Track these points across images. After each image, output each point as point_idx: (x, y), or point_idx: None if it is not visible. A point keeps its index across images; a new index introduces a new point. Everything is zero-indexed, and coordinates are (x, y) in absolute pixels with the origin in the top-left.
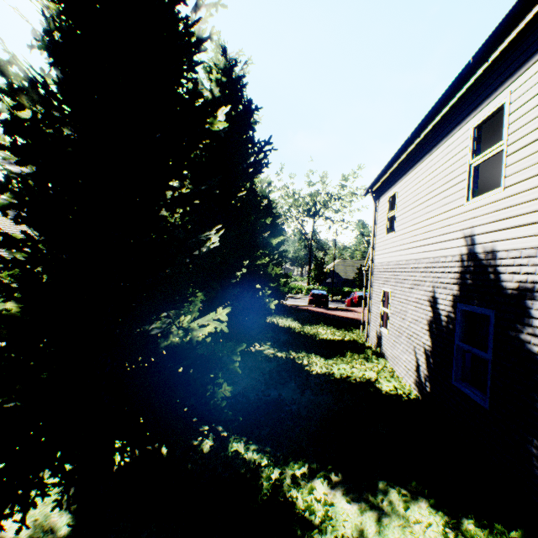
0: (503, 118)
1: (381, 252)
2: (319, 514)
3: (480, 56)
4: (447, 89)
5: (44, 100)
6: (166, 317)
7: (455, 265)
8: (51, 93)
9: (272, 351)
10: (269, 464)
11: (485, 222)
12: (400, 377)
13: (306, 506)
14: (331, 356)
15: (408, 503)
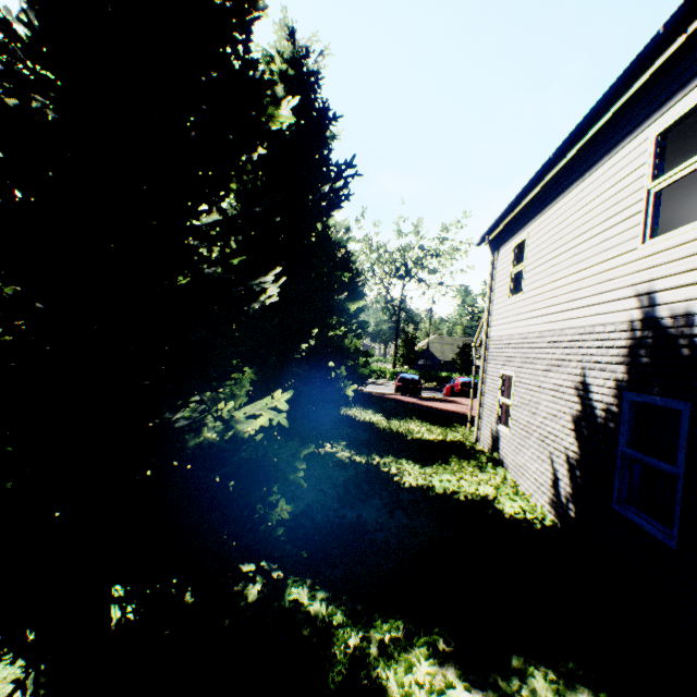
0: (690, 128)
1: (500, 322)
2: None
3: (677, 22)
4: (618, 79)
5: (1, 48)
6: (198, 402)
7: (620, 336)
8: (11, 33)
9: (348, 454)
10: (345, 623)
11: (674, 271)
12: (527, 493)
13: (402, 694)
14: (429, 463)
15: (560, 694)
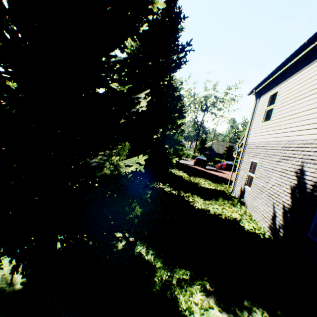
0: None
1: (254, 135)
2: (196, 316)
3: None
4: None
5: None
6: (102, 155)
7: None
8: None
9: (169, 189)
10: (161, 267)
11: None
12: (256, 220)
13: (187, 307)
14: (208, 199)
15: None
